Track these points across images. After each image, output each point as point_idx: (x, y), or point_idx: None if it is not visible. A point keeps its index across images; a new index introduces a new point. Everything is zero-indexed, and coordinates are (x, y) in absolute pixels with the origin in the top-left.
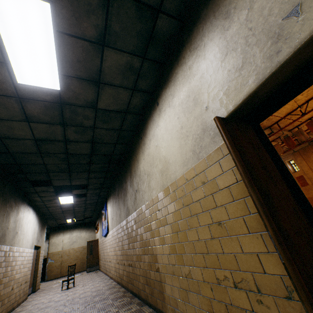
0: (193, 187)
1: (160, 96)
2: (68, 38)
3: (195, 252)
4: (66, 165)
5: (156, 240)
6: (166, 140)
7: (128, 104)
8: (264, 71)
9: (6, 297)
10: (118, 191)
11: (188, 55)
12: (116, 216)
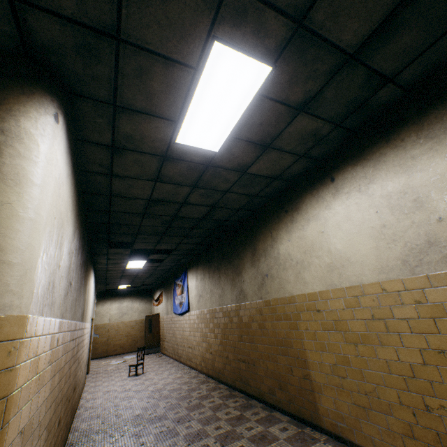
0: (397, 301)
1: (339, 171)
2: (266, 102)
3: (388, 372)
4: (164, 228)
5: (308, 344)
6: (346, 232)
7: (284, 170)
8: None
9: (80, 382)
10: (218, 264)
11: (411, 140)
12: (211, 295)
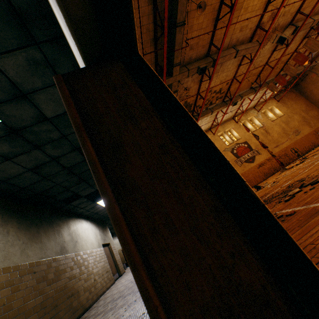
0: None
1: None
2: None
3: None
4: (76, 177)
5: None
6: None
7: None
8: None
9: (91, 287)
10: None
11: (54, 12)
12: None
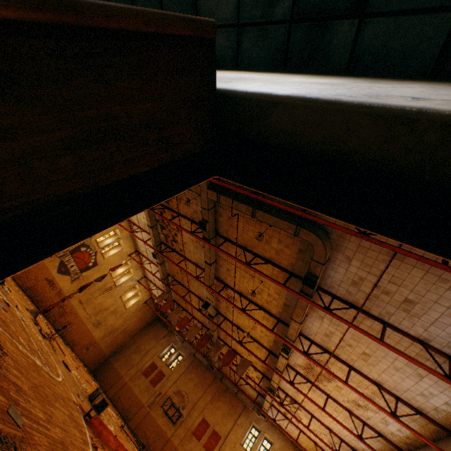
0: None
1: (235, 71)
2: None
3: None
4: None
5: None
6: None
7: None
8: (316, 95)
9: None
10: None
11: (306, 76)
12: None
